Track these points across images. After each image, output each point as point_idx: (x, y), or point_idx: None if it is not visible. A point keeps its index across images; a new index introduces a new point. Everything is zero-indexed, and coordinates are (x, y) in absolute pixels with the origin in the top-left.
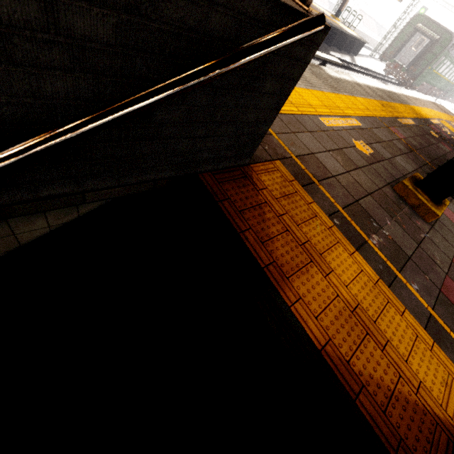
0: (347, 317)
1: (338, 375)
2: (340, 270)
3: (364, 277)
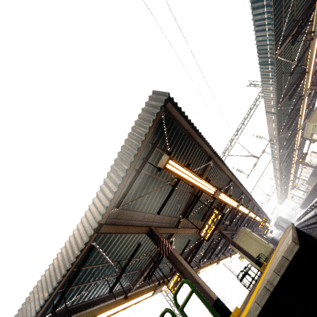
0: None
1: None
2: None
3: None
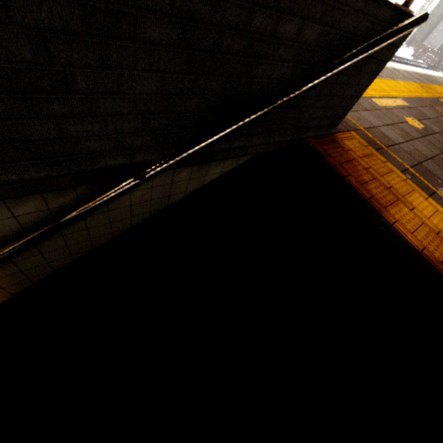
0: (433, 237)
1: (436, 268)
2: (420, 208)
3: (439, 214)
